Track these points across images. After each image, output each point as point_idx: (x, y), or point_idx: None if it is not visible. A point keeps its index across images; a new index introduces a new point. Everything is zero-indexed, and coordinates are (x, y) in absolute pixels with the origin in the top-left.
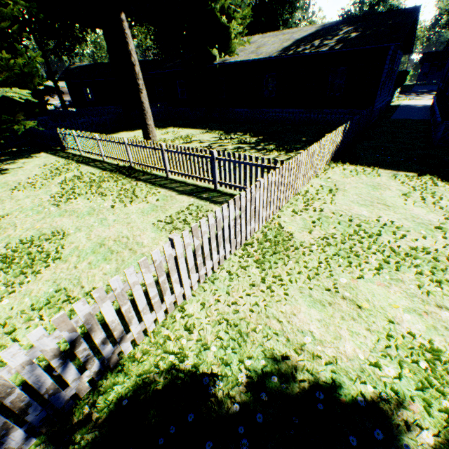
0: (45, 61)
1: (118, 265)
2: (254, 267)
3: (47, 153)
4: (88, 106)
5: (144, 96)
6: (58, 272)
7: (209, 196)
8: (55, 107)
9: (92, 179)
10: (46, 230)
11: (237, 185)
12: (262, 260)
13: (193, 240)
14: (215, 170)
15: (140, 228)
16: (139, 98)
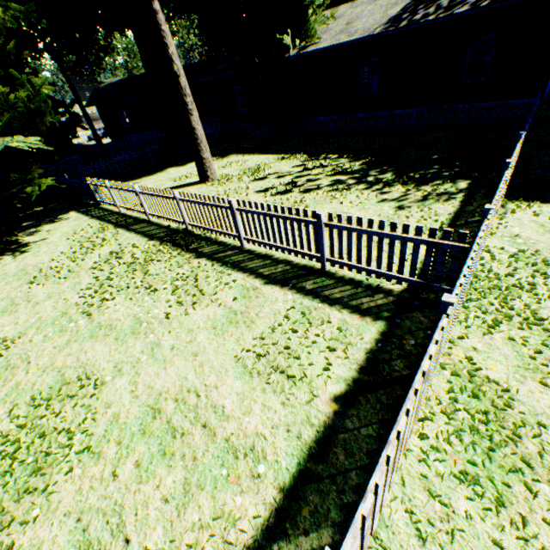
0: (69, 83)
1: (187, 473)
2: (460, 495)
3: (77, 213)
4: (126, 135)
5: (196, 119)
6: (85, 489)
7: (316, 287)
8: (89, 138)
9: (135, 259)
10: (71, 371)
11: (363, 267)
12: (472, 475)
13: (361, 525)
14: (322, 243)
15: (215, 367)
16: (189, 123)
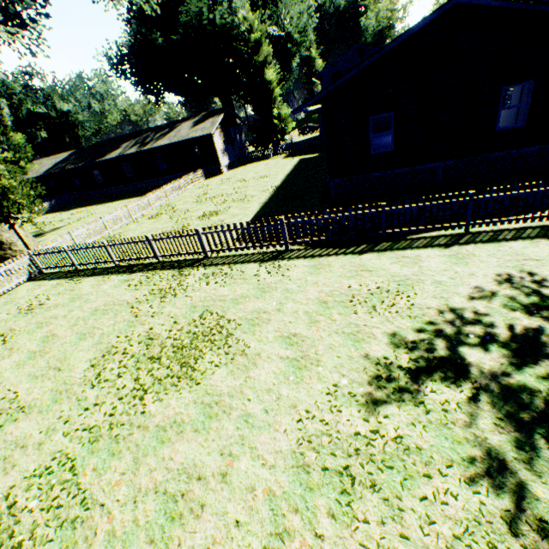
0: None
1: None
2: None
3: None
4: None
5: None
6: None
7: None
8: None
9: None
10: None
11: None
12: None
13: None
14: None
15: None
16: None
